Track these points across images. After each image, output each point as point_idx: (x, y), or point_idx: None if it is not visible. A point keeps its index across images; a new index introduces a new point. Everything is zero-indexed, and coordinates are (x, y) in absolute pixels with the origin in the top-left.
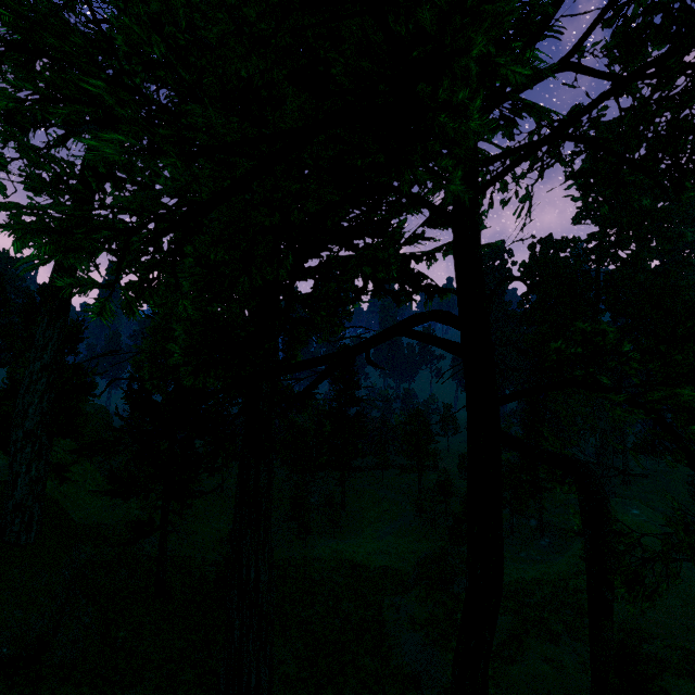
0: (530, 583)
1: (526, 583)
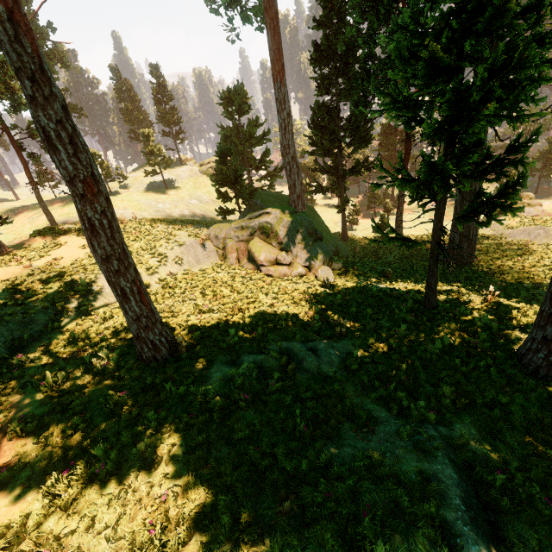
0: None
1: None
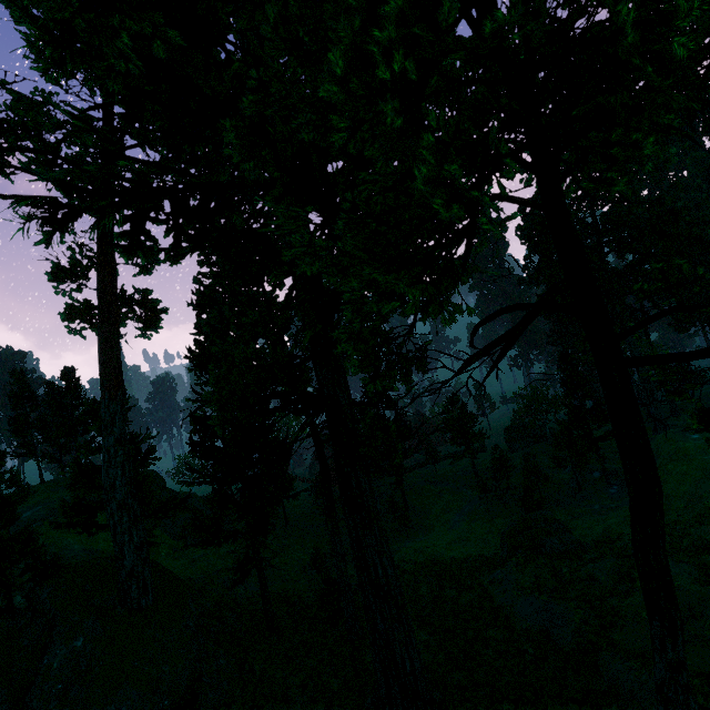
0: (614, 530)
1: (609, 531)
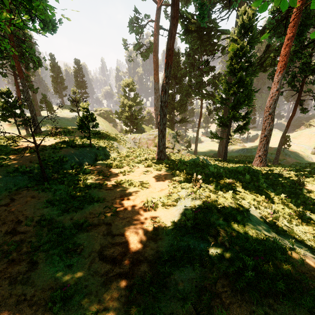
0: None
1: None
